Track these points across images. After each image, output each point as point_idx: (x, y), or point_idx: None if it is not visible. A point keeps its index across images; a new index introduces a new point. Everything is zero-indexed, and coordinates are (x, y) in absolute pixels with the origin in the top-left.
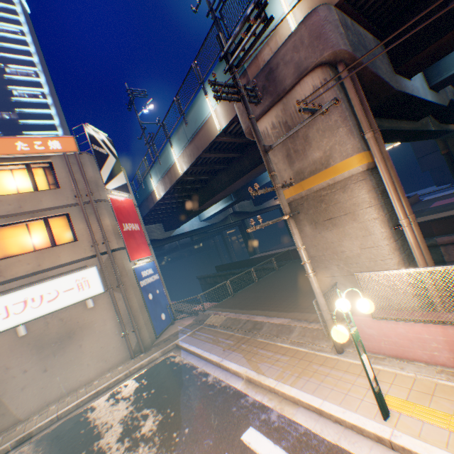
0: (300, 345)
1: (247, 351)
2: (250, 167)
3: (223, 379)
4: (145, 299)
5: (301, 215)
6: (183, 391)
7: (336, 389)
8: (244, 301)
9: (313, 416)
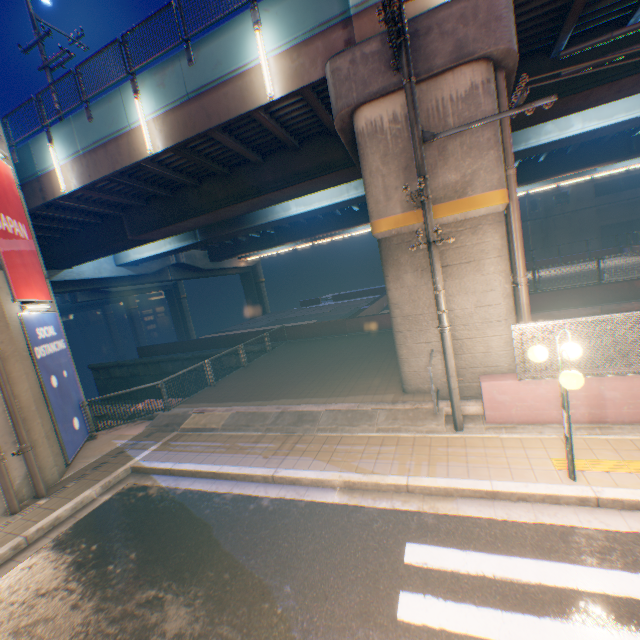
0: (397, 431)
1: (315, 451)
2: (273, 186)
3: (295, 497)
4: (46, 385)
5: (403, 257)
6: (221, 536)
7: (493, 466)
8: (246, 390)
9: (484, 502)
